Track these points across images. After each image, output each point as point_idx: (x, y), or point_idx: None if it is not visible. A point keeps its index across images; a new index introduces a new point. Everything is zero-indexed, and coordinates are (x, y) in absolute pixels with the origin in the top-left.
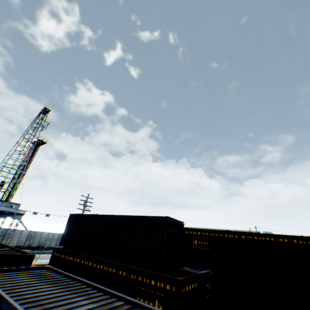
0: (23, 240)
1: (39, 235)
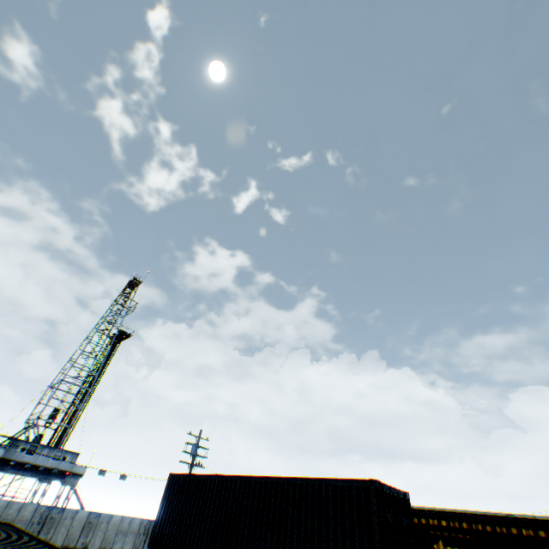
0: (75, 532)
1: (105, 521)
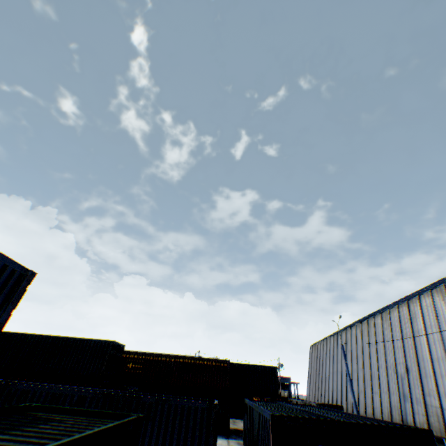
0: None
1: None
